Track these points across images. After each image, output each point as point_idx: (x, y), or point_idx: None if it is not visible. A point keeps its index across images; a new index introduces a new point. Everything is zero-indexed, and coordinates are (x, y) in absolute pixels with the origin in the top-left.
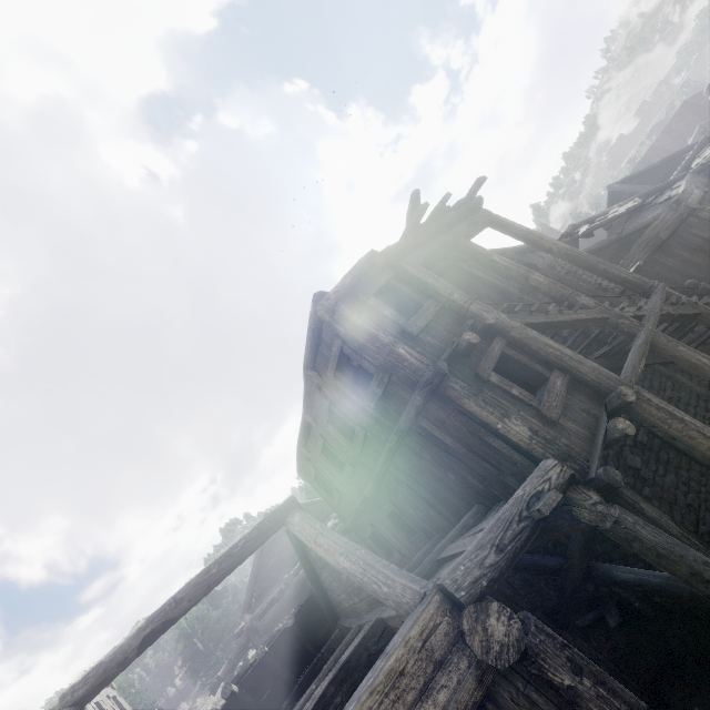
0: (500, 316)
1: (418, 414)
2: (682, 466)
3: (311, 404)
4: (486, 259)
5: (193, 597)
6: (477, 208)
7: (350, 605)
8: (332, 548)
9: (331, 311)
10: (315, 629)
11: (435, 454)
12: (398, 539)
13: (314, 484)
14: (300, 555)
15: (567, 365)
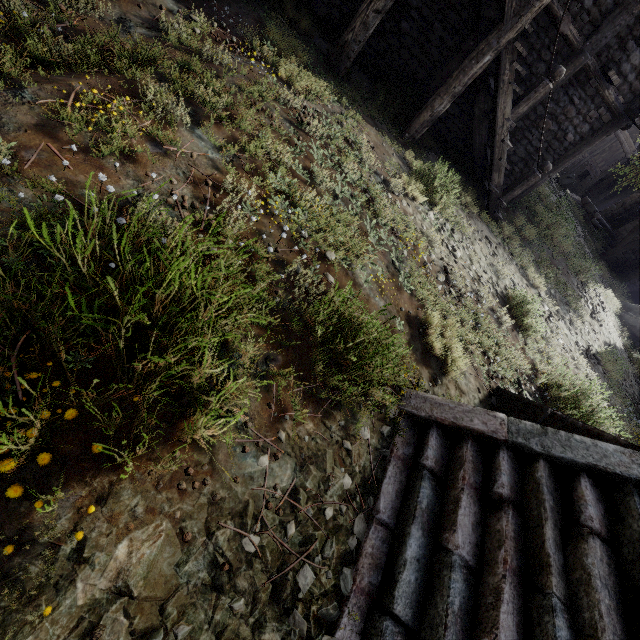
0: None
1: None
2: None
3: None
4: None
5: None
6: None
7: None
8: None
9: None
10: None
11: None
12: None
13: None
14: None
15: None
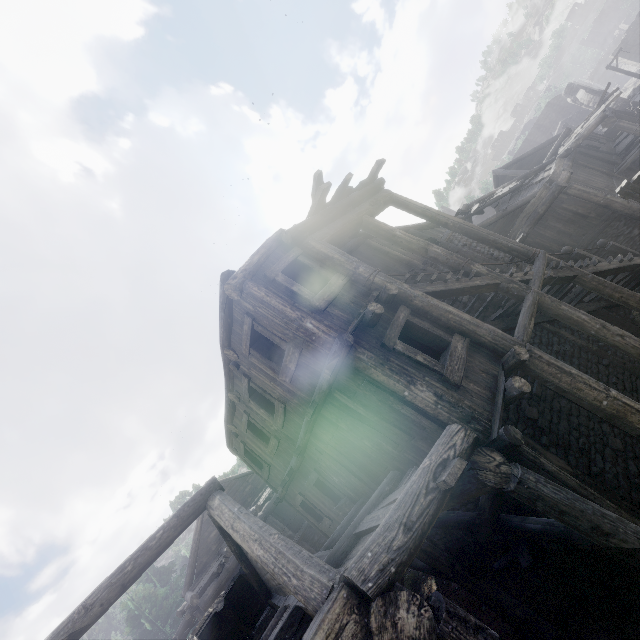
0: (403, 286)
1: (331, 386)
2: (573, 413)
3: (231, 382)
4: (389, 234)
5: (105, 600)
6: (379, 188)
7: (276, 584)
8: (247, 534)
9: (238, 289)
10: (248, 607)
11: (350, 423)
12: (326, 505)
13: (244, 458)
14: (225, 536)
15: (466, 329)
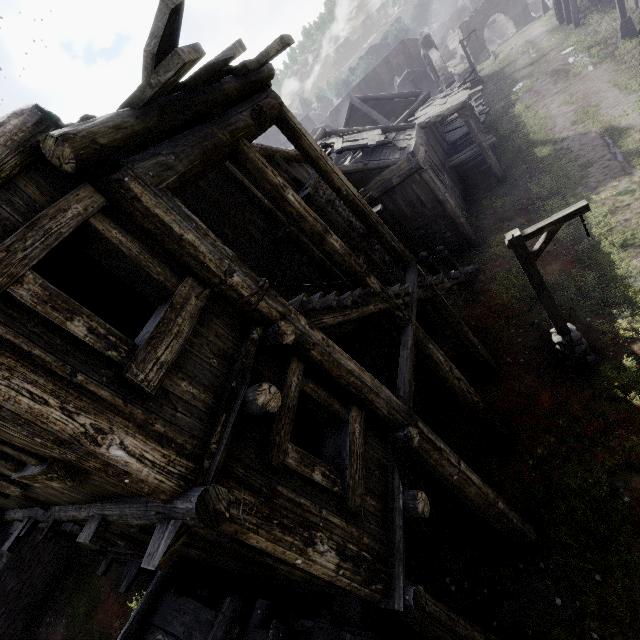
0: (301, 323)
1: None
2: None
3: None
4: (277, 192)
5: None
6: (265, 84)
7: None
8: None
9: None
10: None
11: None
12: None
13: None
14: None
15: (365, 398)
